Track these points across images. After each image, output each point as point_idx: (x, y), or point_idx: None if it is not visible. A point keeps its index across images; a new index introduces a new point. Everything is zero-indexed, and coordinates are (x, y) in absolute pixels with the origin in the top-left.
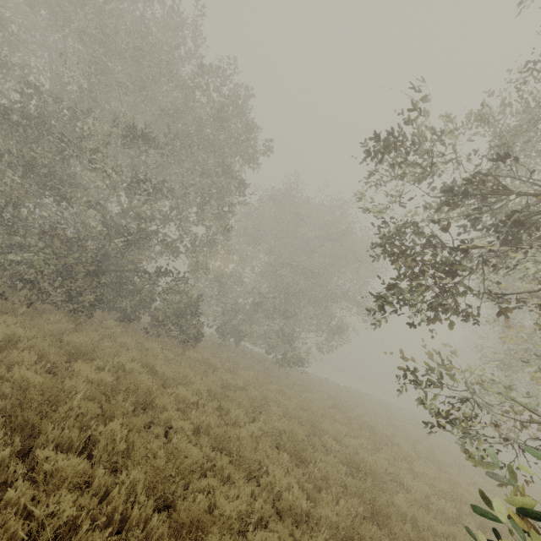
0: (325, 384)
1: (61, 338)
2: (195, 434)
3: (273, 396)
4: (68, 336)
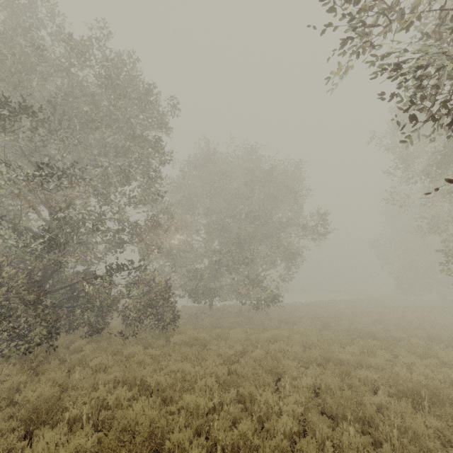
0: (299, 308)
1: (15, 398)
2: None
3: (275, 347)
4: (22, 394)
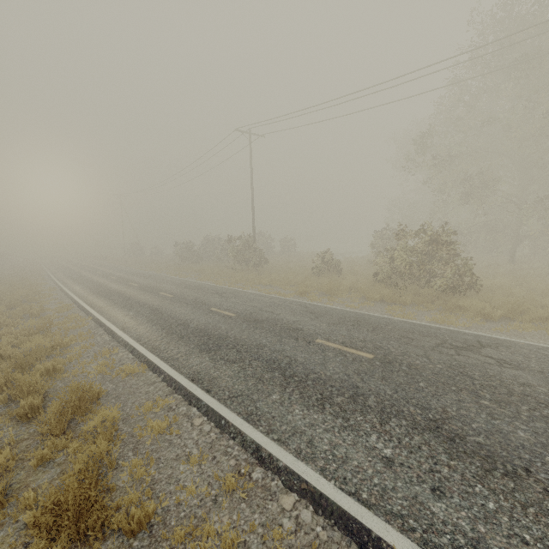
0: None
1: None
2: None
3: None
4: None
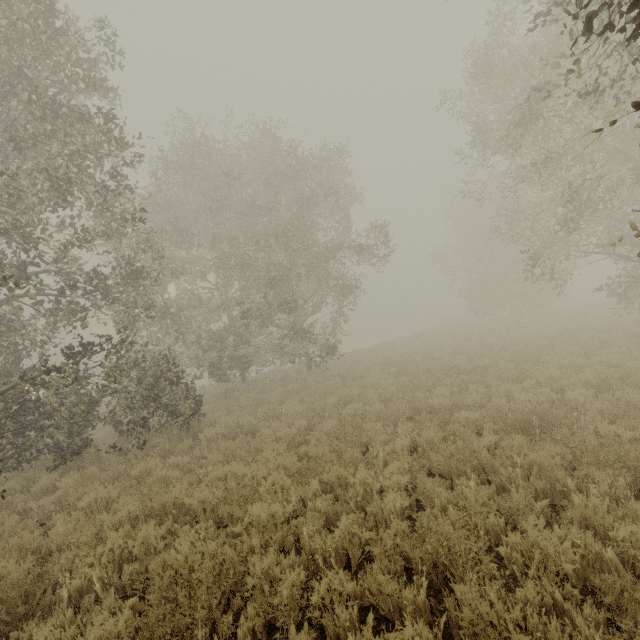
0: (362, 356)
1: None
2: (338, 564)
3: (349, 411)
4: None
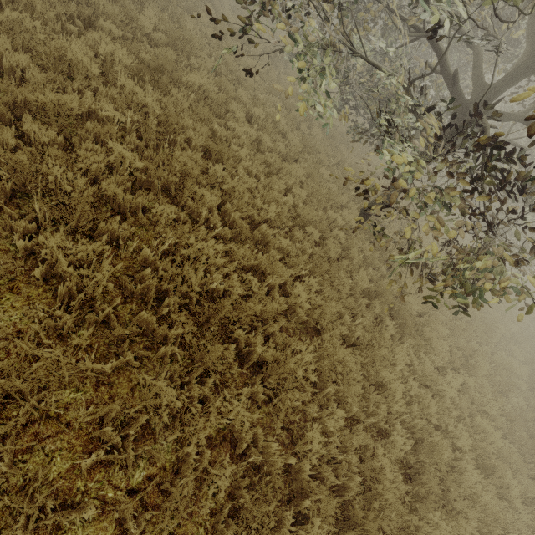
0: None
1: None
2: None
3: None
4: None
